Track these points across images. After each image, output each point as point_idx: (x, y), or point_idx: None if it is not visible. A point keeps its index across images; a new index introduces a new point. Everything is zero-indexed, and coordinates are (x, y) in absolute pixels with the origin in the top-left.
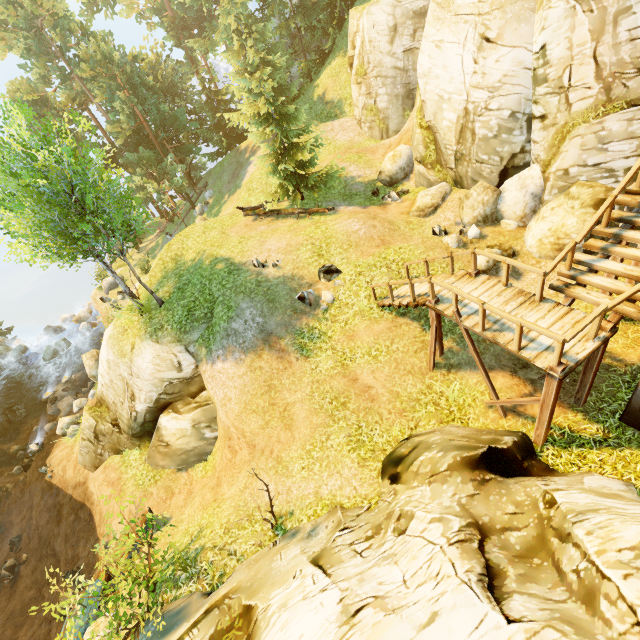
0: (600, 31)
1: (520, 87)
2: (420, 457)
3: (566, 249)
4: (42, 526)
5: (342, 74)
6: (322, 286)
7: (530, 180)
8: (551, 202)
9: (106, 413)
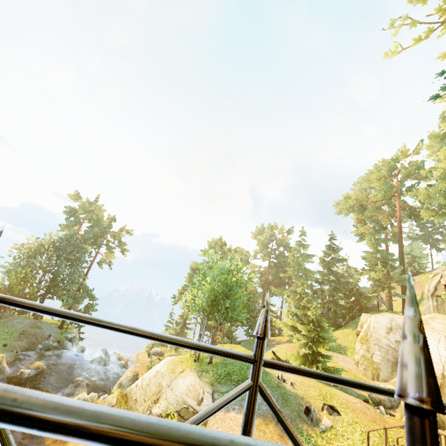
0: None
1: None
2: None
3: None
4: None
5: (350, 336)
6: (324, 414)
7: None
8: None
9: (124, 403)
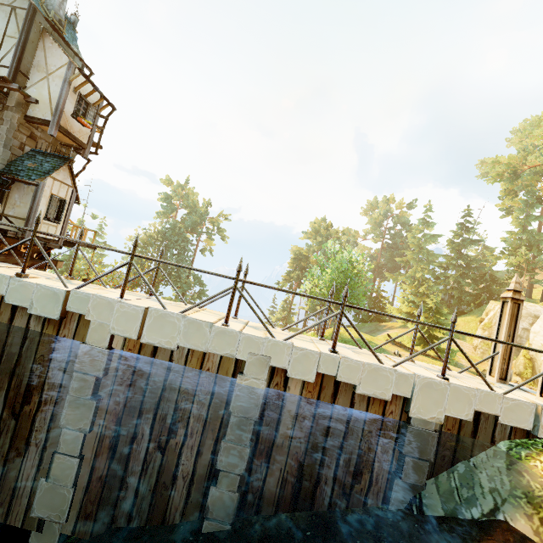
0: None
1: None
2: None
3: None
4: None
5: (472, 323)
6: None
7: None
8: None
9: None
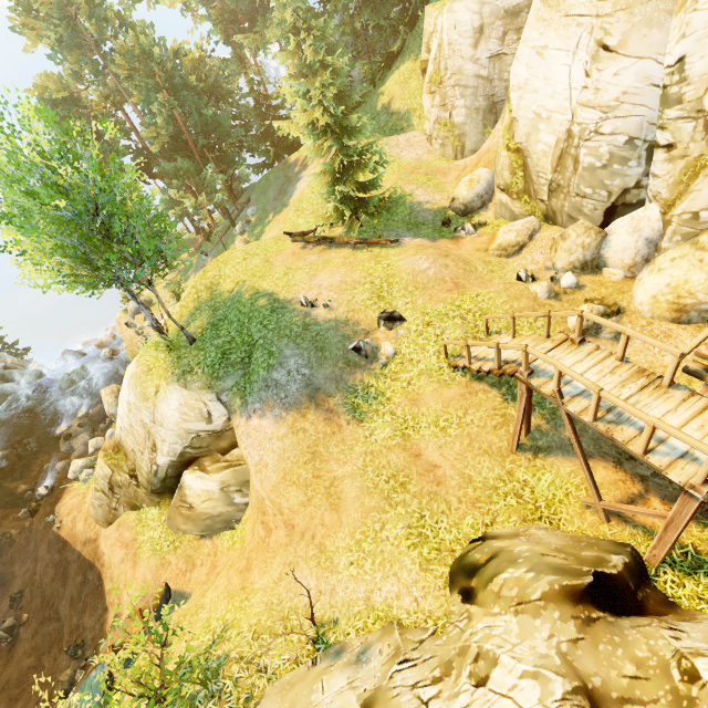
0: None
1: (643, 108)
2: (503, 573)
3: None
4: (46, 584)
5: (412, 81)
6: (381, 335)
7: (646, 222)
8: (671, 251)
9: (123, 461)
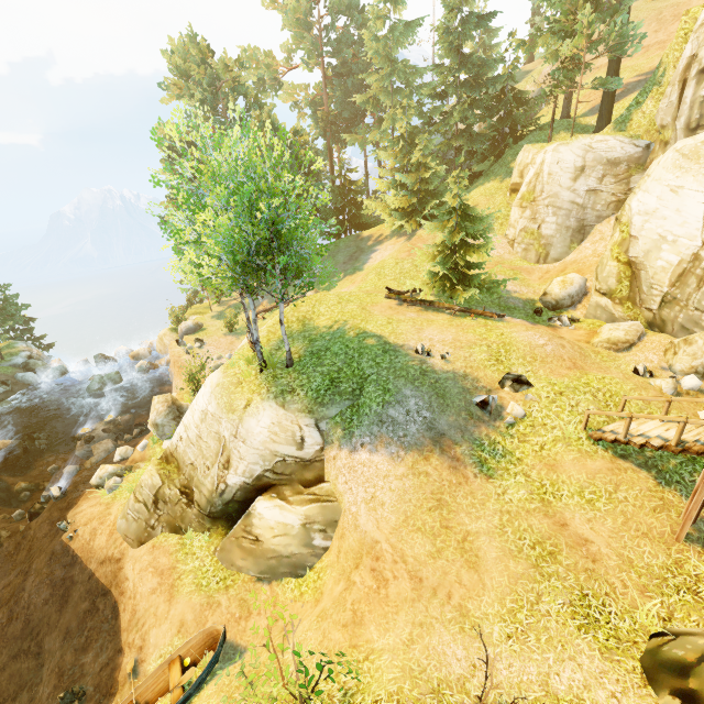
0: None
1: None
2: None
3: None
4: (36, 605)
5: (498, 196)
6: (507, 395)
7: None
8: None
9: (176, 474)
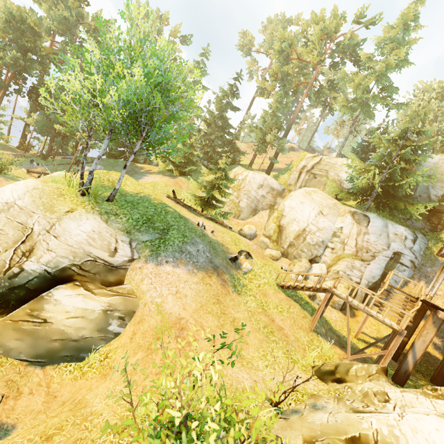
0: (359, 234)
1: (328, 234)
2: (353, 367)
3: (382, 290)
4: None
5: None
6: (243, 259)
7: (323, 268)
8: (329, 281)
9: None
